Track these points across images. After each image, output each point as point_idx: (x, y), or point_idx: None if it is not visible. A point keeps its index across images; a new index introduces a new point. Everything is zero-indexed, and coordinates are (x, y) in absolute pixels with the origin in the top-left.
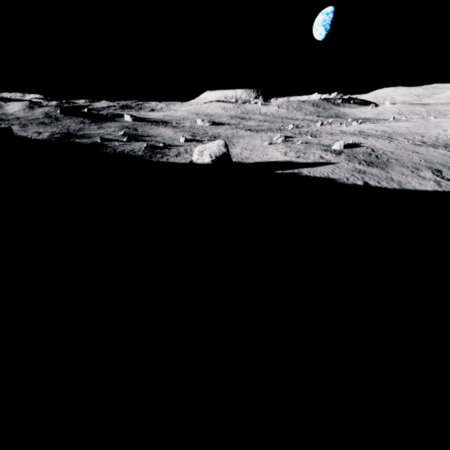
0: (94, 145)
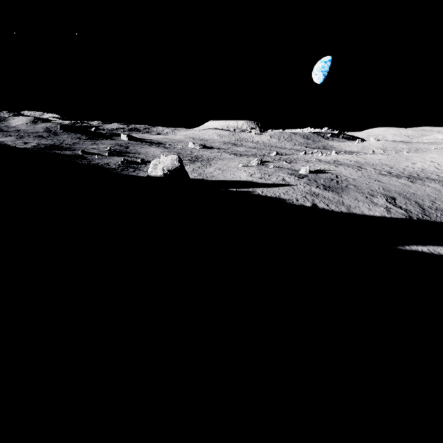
0: (72, 156)
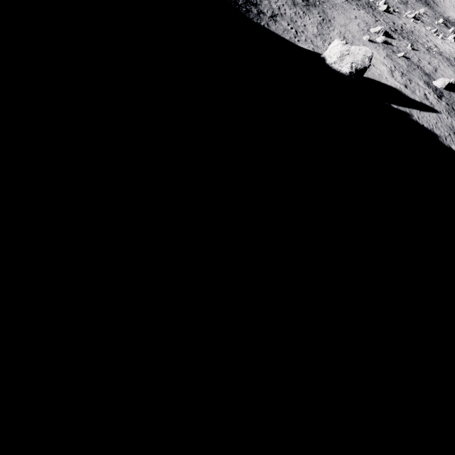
0: None
